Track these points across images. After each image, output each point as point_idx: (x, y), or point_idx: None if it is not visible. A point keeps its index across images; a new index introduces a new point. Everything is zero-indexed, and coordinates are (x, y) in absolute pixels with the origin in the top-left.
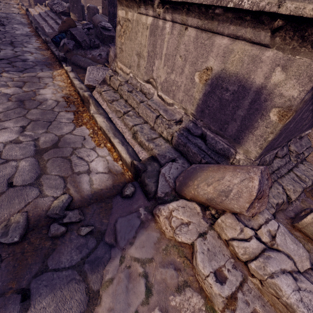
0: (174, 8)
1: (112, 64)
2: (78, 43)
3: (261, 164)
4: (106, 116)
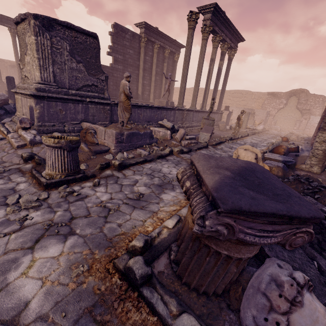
0: (21, 94)
1: (15, 113)
2: (8, 111)
3: (44, 125)
4: (6, 128)
